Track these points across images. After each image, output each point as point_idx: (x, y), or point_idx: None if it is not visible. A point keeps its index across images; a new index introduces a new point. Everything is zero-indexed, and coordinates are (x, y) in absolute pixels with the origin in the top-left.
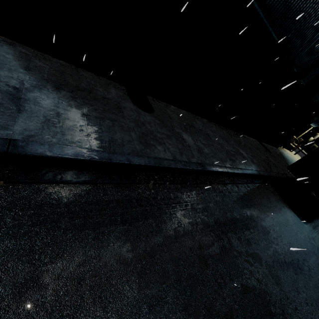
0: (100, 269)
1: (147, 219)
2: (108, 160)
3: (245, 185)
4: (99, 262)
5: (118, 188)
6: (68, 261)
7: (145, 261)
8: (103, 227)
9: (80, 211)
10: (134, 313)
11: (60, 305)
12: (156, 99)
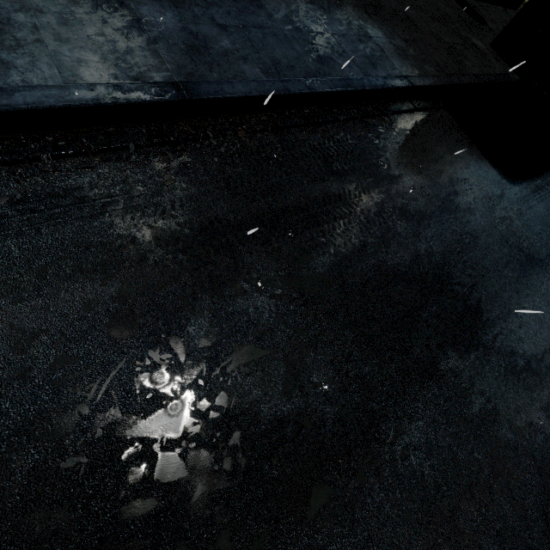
0: None
1: None
2: None
3: (354, 123)
4: None
5: None
6: None
7: None
8: None
9: None
10: None
11: None
12: None
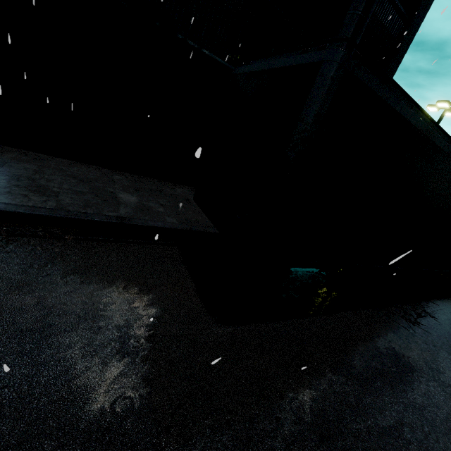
0: None
1: None
2: None
3: None
4: None
5: None
6: None
7: None
8: None
9: None
10: None
11: None
12: None
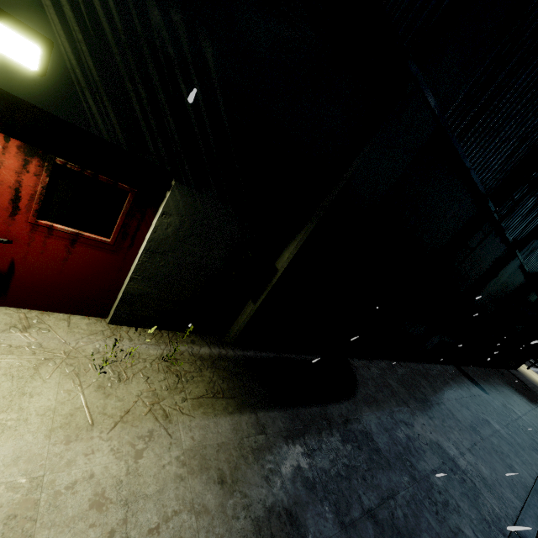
0: None
1: None
2: None
3: None
4: None
5: None
6: None
7: None
8: None
9: None
10: None
11: None
12: (464, 367)
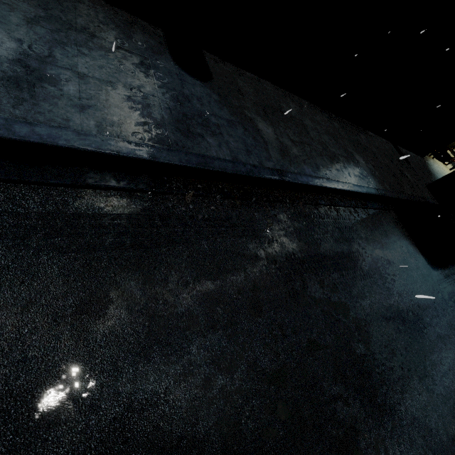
0: (90, 306)
1: (175, 245)
2: (114, 153)
3: (351, 210)
4: (90, 296)
5: (133, 197)
6: (38, 292)
7: (163, 301)
8: (101, 250)
9: (65, 226)
10: (137, 361)
11: (23, 345)
12: (219, 59)
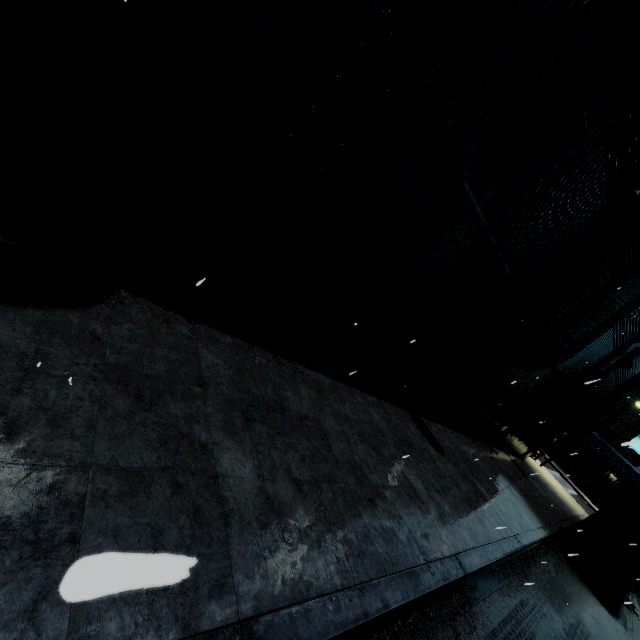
0: None
1: (535, 637)
2: (490, 562)
3: (545, 559)
4: None
5: (500, 595)
6: None
7: None
8: None
9: (508, 634)
10: None
11: None
12: (428, 421)
